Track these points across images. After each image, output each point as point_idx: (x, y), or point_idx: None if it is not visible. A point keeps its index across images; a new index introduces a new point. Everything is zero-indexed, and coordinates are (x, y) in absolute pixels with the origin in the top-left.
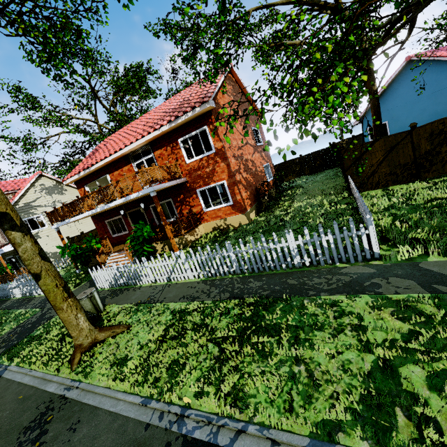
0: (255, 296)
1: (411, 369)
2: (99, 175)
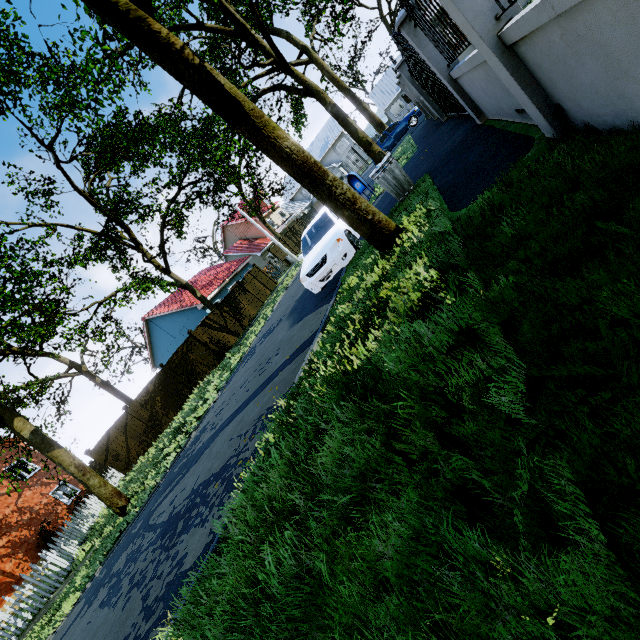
0: None
1: None
2: None
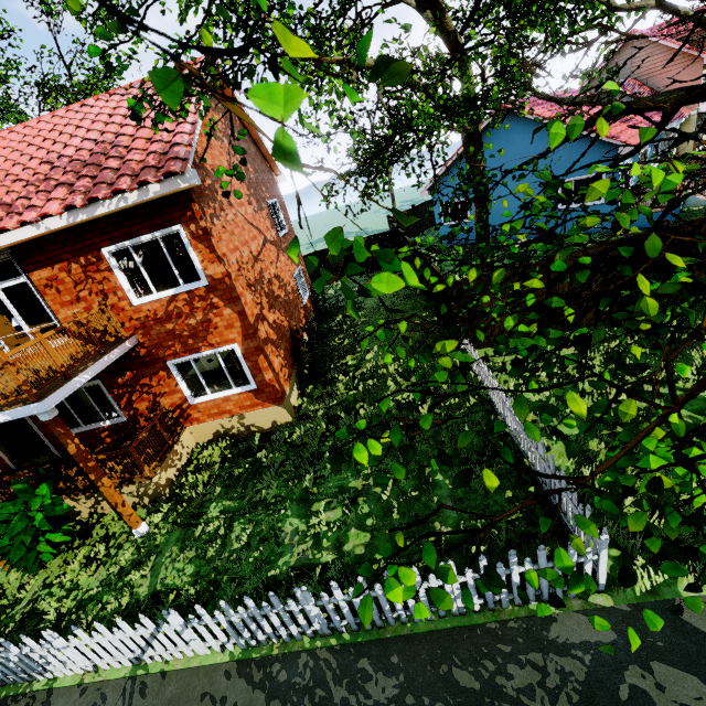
0: None
1: None
2: None
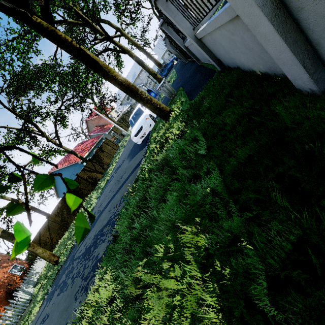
0: None
1: None
2: None
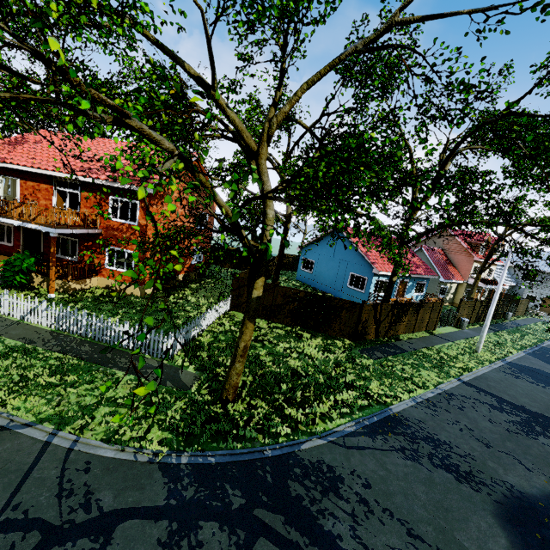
0: (76, 356)
1: (106, 408)
2: (8, 173)
